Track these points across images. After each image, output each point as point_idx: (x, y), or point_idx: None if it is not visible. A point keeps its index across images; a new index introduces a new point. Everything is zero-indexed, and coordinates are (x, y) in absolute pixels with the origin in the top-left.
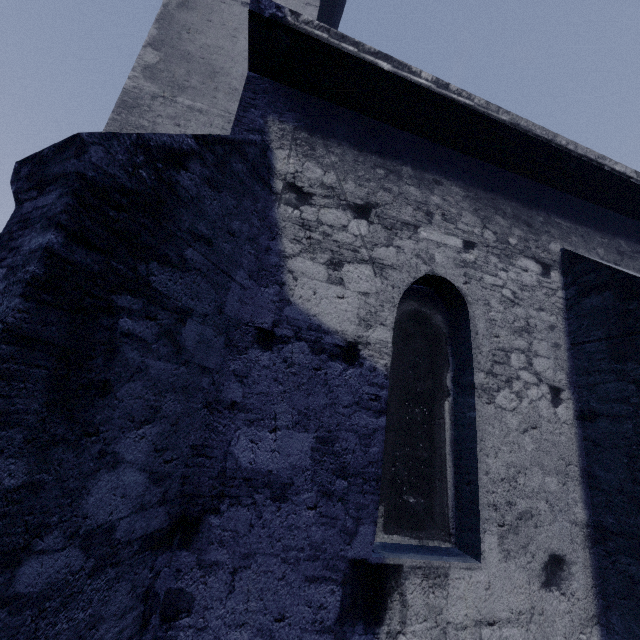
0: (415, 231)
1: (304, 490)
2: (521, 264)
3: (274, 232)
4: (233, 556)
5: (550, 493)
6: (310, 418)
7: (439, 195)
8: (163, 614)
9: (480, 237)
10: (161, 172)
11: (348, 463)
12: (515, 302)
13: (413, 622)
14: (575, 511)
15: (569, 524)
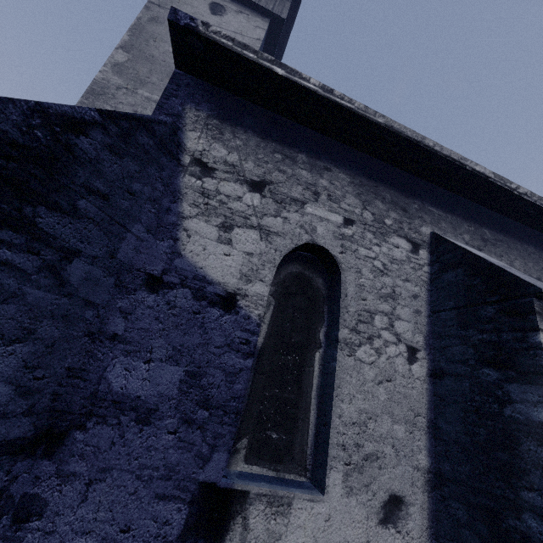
0: (302, 206)
1: (167, 416)
2: (394, 241)
3: (176, 196)
4: (91, 469)
5: (397, 439)
6: (183, 354)
7: (327, 179)
8: (15, 516)
9: (359, 216)
10: (58, 134)
11: (212, 396)
12: (384, 272)
13: None
14: (419, 457)
15: (412, 469)
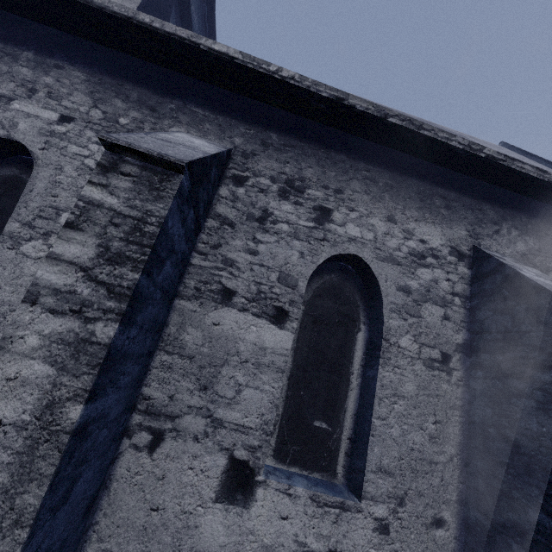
0: (8, 103)
1: None
2: None
3: None
4: None
5: None
6: None
7: (54, 77)
8: None
9: (84, 114)
10: None
11: None
12: None
13: None
14: None
15: None
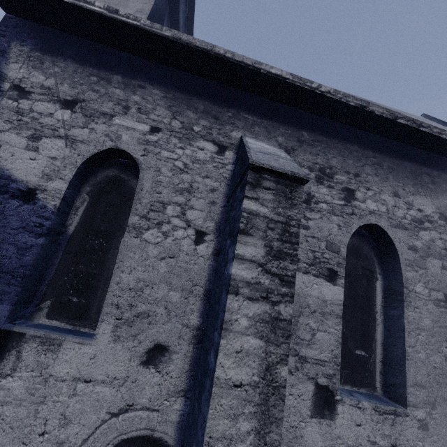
0: (110, 119)
1: None
2: (199, 145)
3: None
4: None
5: (171, 303)
6: None
7: (140, 95)
8: None
9: (167, 125)
10: None
11: (3, 264)
12: (184, 171)
13: (22, 370)
14: (190, 318)
15: (181, 326)
